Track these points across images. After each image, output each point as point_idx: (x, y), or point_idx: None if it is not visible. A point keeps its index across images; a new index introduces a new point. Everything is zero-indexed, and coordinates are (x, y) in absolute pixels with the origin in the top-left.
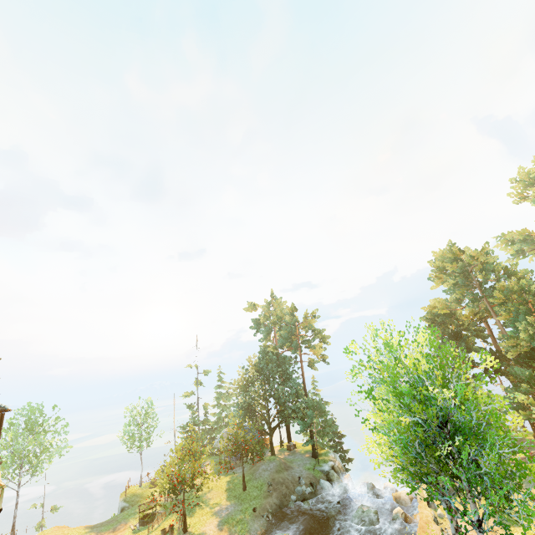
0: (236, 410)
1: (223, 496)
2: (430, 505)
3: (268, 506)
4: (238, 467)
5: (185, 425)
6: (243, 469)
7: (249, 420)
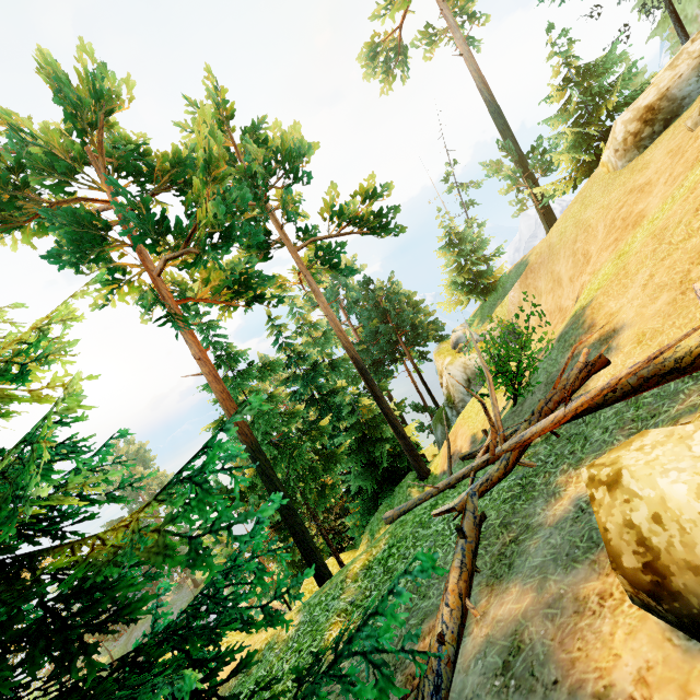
0: None
1: None
2: None
3: None
4: (123, 636)
5: None
6: (110, 653)
7: None
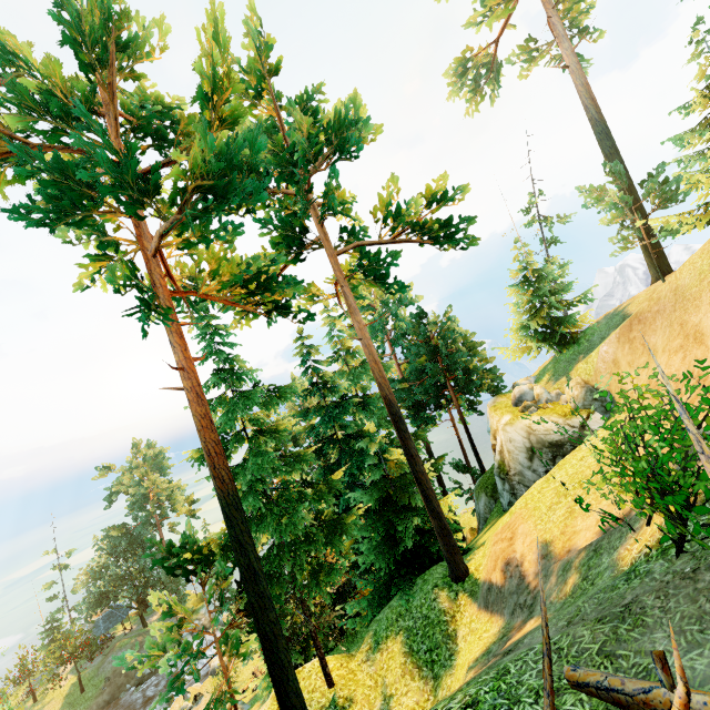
0: (81, 608)
1: (59, 706)
2: (185, 697)
3: (95, 707)
4: (99, 656)
5: (44, 625)
6: (79, 674)
7: (100, 612)
